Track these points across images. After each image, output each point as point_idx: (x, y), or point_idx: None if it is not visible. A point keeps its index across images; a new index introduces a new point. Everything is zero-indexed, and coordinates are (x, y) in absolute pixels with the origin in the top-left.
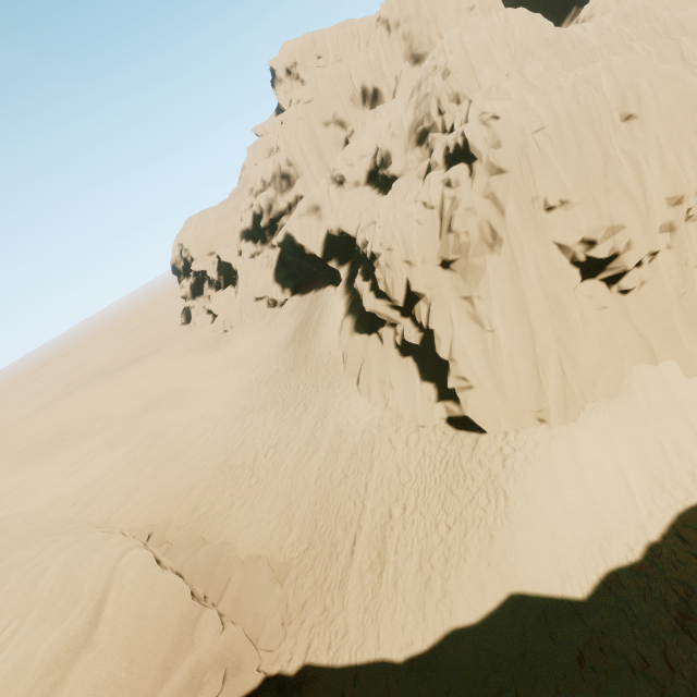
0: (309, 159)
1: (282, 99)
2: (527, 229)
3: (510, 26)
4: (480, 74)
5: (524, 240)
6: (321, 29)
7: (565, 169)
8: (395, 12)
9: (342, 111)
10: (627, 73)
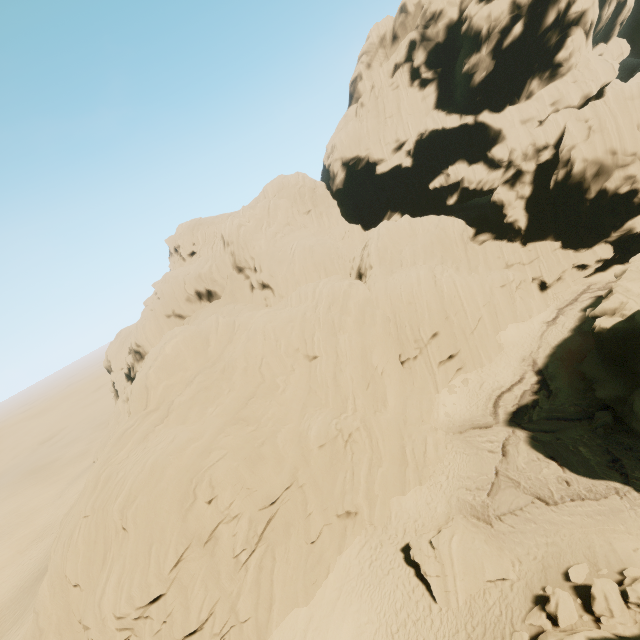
0: (154, 342)
1: (171, 268)
2: (55, 601)
3: (293, 262)
4: (154, 391)
5: (50, 610)
6: (203, 219)
7: (84, 559)
8: (227, 235)
9: (178, 309)
10: (143, 484)
